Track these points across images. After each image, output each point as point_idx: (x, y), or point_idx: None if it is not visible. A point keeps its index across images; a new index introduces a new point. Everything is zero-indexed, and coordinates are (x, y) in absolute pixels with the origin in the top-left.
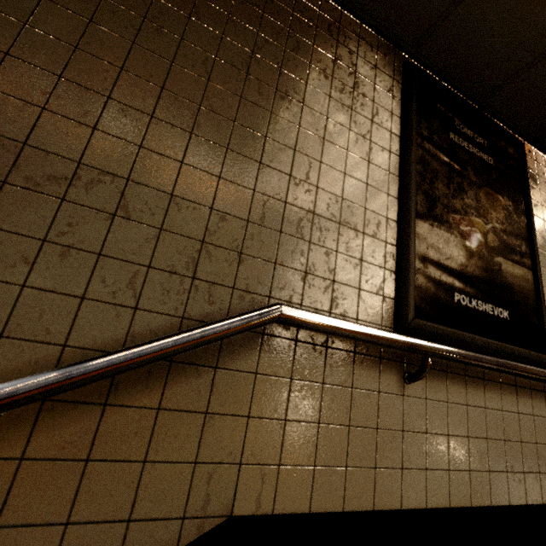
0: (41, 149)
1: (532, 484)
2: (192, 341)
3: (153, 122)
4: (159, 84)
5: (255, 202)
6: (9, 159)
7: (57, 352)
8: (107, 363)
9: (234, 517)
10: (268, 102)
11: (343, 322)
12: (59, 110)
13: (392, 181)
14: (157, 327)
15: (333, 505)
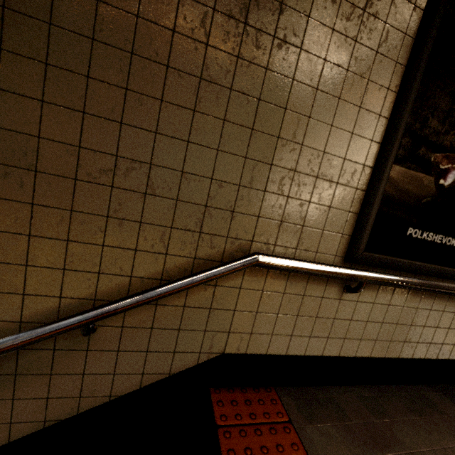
0: (90, 149)
1: (421, 348)
2: (201, 282)
3: (163, 106)
4: (164, 61)
5: (246, 168)
6: (74, 161)
7: (128, 280)
8: (156, 295)
9: (225, 354)
10: (264, 56)
11: (302, 265)
12: (94, 111)
13: (381, 124)
14: (179, 264)
15: (280, 352)
